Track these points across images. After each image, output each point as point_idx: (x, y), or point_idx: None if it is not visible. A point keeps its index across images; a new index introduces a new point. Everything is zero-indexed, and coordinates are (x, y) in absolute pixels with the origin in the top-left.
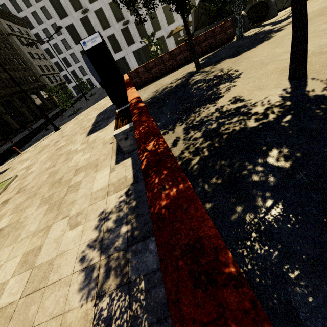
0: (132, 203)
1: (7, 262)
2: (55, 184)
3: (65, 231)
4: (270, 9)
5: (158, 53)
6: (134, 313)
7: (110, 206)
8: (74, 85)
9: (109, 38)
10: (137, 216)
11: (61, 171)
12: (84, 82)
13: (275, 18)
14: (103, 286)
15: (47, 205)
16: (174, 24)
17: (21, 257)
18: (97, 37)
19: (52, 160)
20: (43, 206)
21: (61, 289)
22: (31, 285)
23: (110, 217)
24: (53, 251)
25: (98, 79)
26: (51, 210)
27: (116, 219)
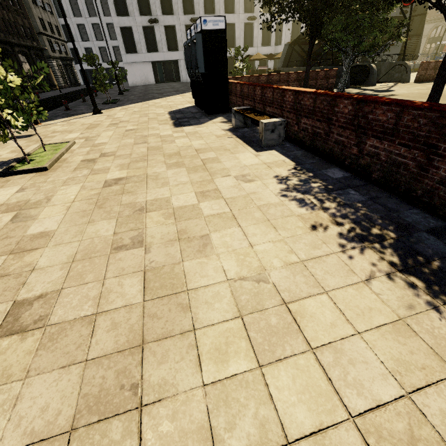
0: (309, 174)
1: (176, 195)
2: (174, 156)
3: (239, 183)
4: (370, 77)
5: (242, 72)
6: (364, 213)
7: (282, 174)
8: (84, 68)
9: (166, 27)
10: (322, 180)
11: (167, 148)
12: (120, 68)
13: (373, 87)
14: (324, 206)
15: (183, 168)
16: (252, 49)
17: (194, 193)
18: (221, 21)
19: (133, 138)
20: (176, 168)
21: (278, 207)
22: (237, 206)
23: (291, 179)
24: (239, 192)
25: (202, 68)
26: (196, 171)
27: (299, 180)
